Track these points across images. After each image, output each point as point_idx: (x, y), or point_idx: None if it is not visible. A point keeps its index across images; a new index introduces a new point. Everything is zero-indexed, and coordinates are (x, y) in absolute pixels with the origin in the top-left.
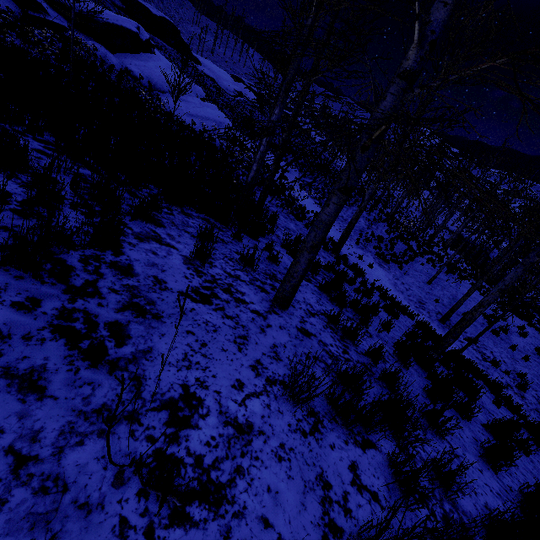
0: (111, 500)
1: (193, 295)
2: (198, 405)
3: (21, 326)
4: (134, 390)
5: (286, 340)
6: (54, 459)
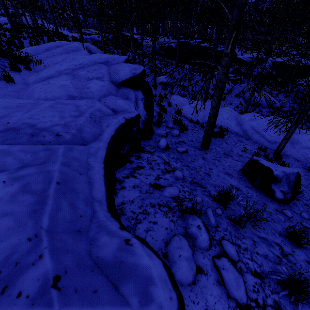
0: None
1: None
2: None
3: None
4: None
5: None
6: None
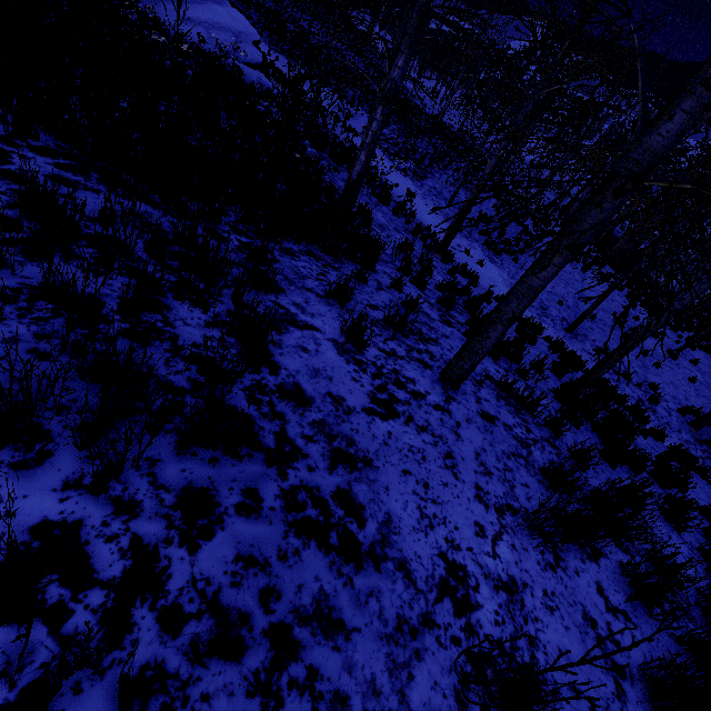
0: None
1: (377, 409)
2: (465, 575)
3: (266, 540)
4: (408, 583)
5: (481, 439)
6: (404, 707)
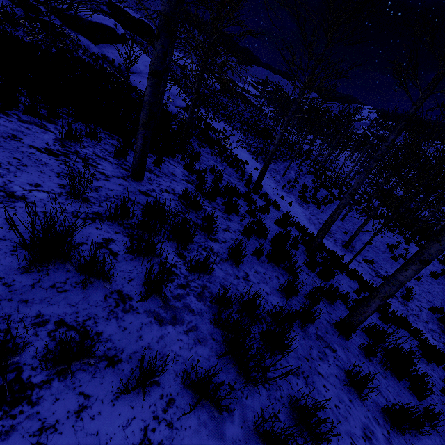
0: None
1: (43, 150)
2: None
3: None
4: None
5: (117, 189)
6: None
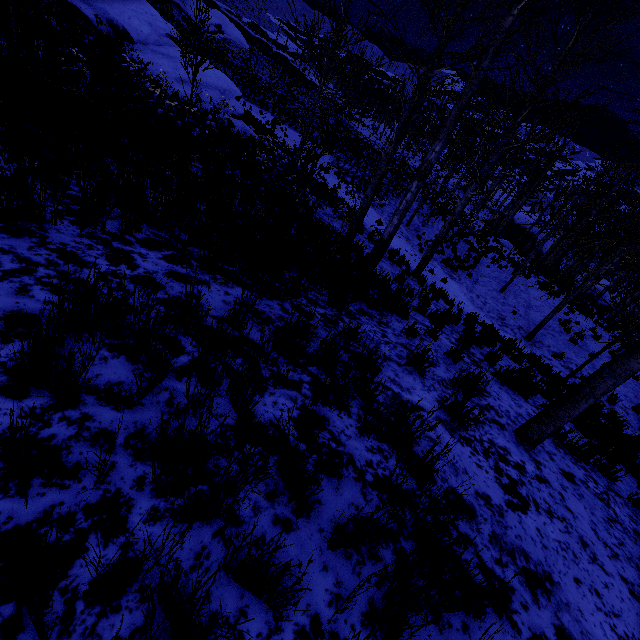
0: None
1: (512, 499)
2: None
3: None
4: None
5: (584, 509)
6: None
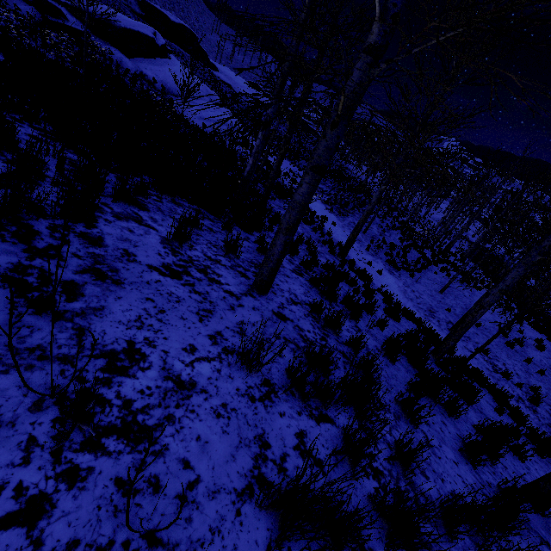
0: (24, 421)
1: (163, 270)
2: (141, 359)
3: None
4: (75, 338)
5: (257, 320)
6: None
